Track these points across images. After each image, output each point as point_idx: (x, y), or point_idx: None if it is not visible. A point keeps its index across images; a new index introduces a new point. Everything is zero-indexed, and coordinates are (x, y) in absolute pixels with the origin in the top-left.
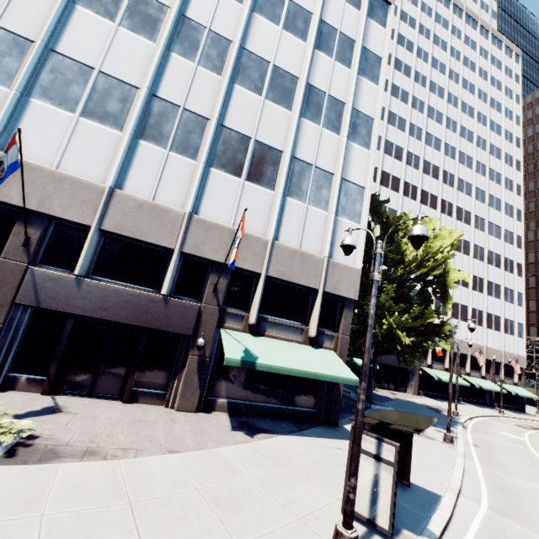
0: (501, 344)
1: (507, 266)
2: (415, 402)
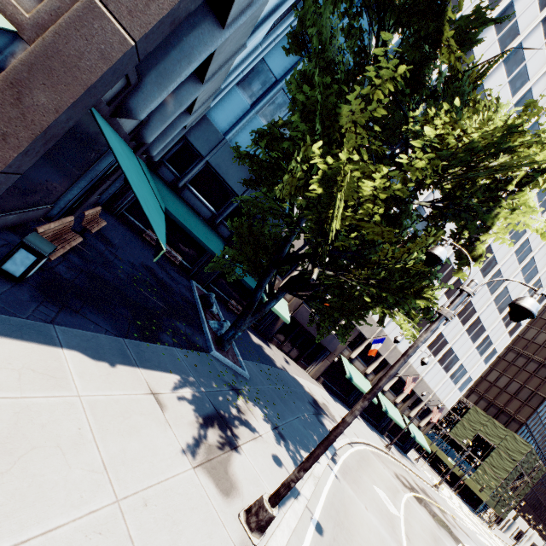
0: (437, 385)
1: (508, 317)
2: (302, 385)
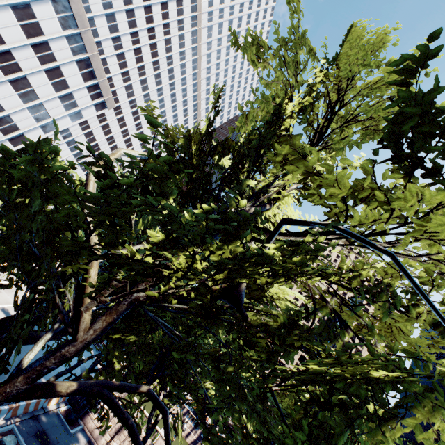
0: None
1: None
2: None
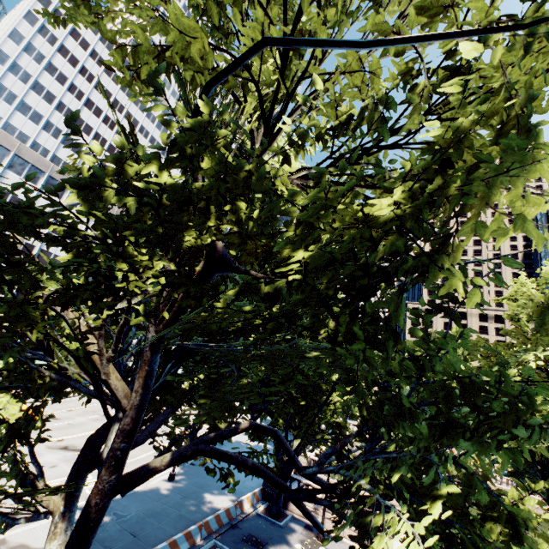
0: None
1: None
2: None
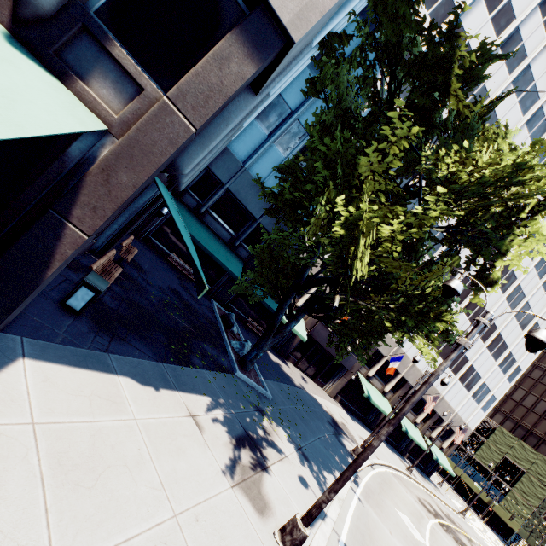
0: (459, 404)
1: None
2: (321, 404)
